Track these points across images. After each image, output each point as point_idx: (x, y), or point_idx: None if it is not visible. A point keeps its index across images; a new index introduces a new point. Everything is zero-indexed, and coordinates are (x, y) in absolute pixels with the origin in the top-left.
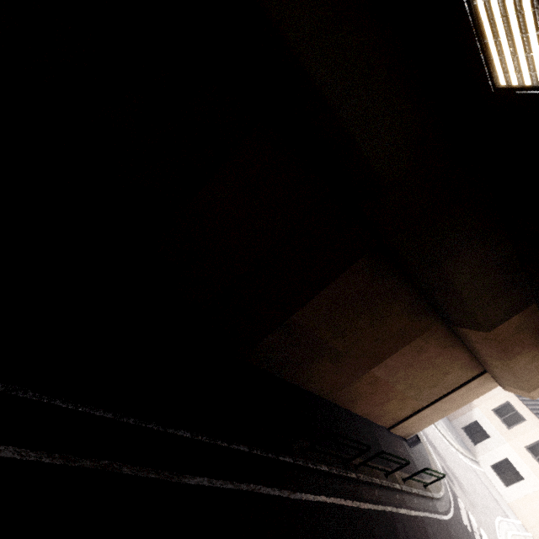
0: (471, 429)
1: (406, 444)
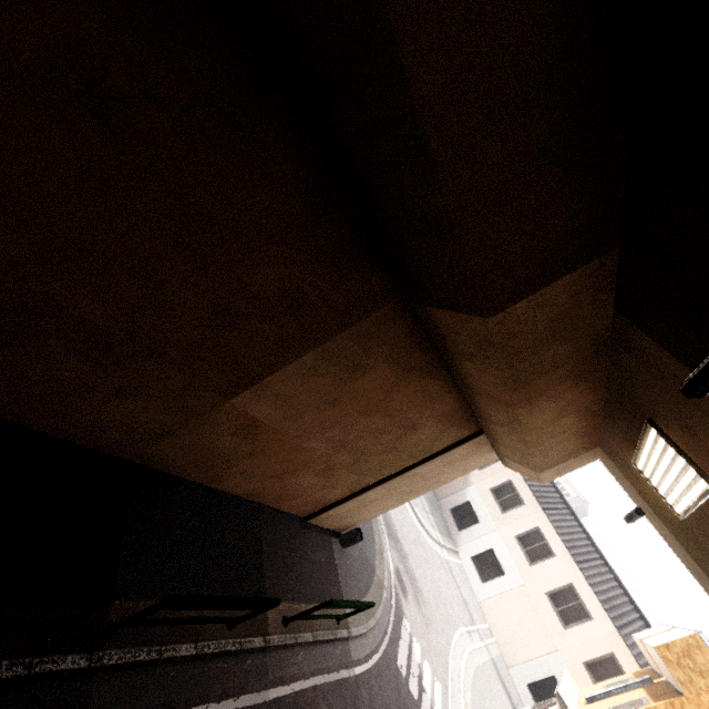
0: (460, 512)
1: (337, 542)
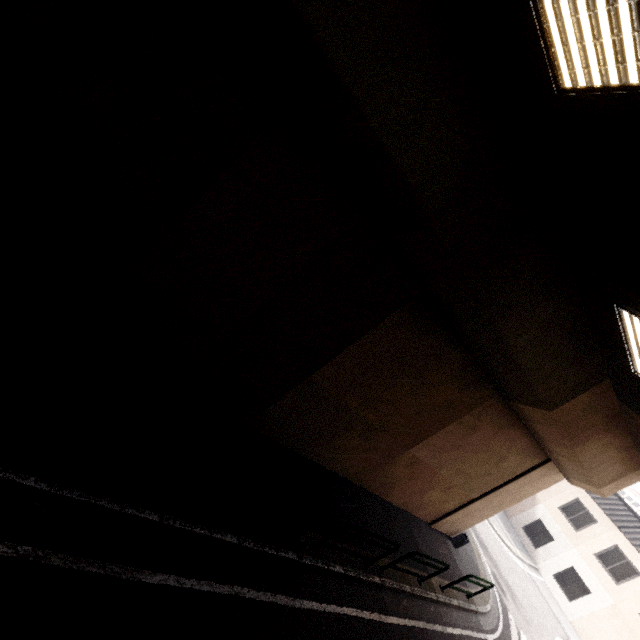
0: (532, 530)
1: (450, 543)
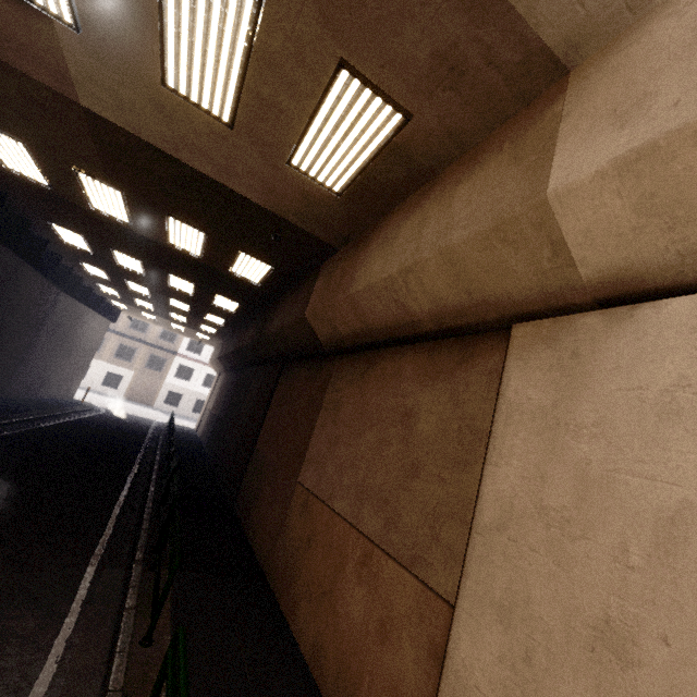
0: None
1: None
